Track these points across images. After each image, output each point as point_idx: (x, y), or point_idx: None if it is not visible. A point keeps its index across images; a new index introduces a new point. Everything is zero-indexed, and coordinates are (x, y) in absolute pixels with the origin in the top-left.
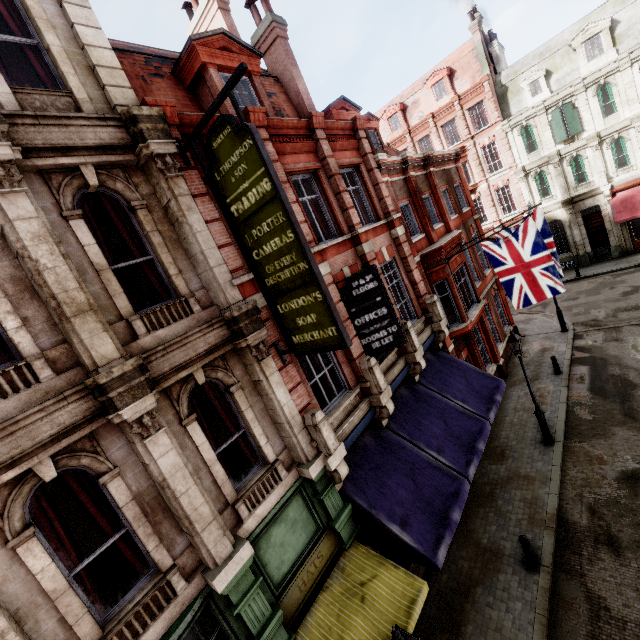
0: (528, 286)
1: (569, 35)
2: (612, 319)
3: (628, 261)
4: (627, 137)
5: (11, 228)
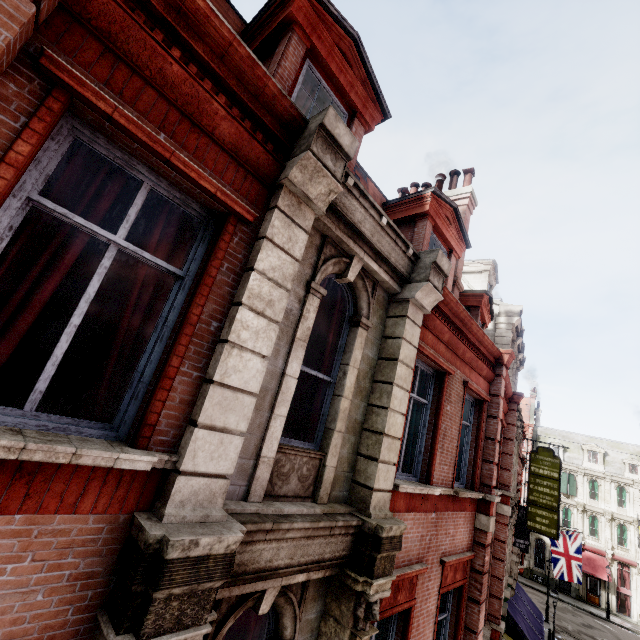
0: (566, 568)
1: (581, 439)
2: (578, 634)
3: (582, 605)
4: (599, 519)
5: (515, 448)
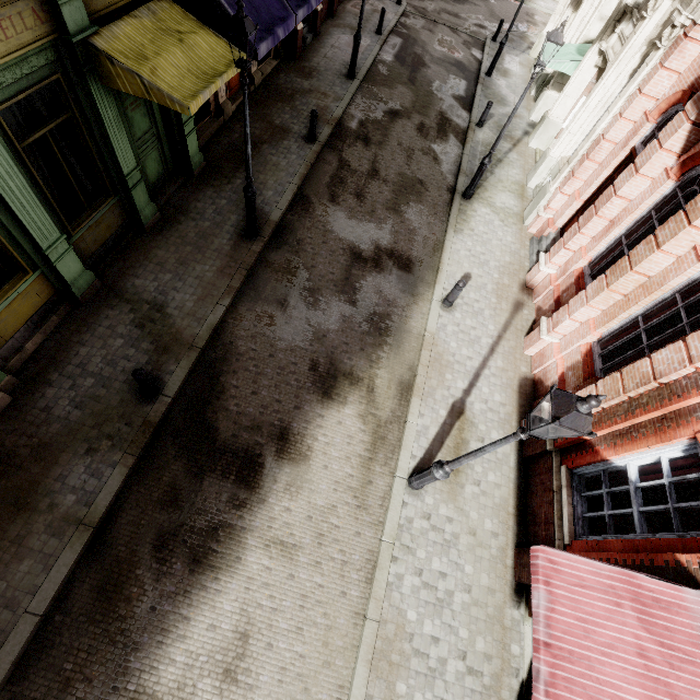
0: None
1: None
2: (436, 15)
3: None
4: None
5: None
